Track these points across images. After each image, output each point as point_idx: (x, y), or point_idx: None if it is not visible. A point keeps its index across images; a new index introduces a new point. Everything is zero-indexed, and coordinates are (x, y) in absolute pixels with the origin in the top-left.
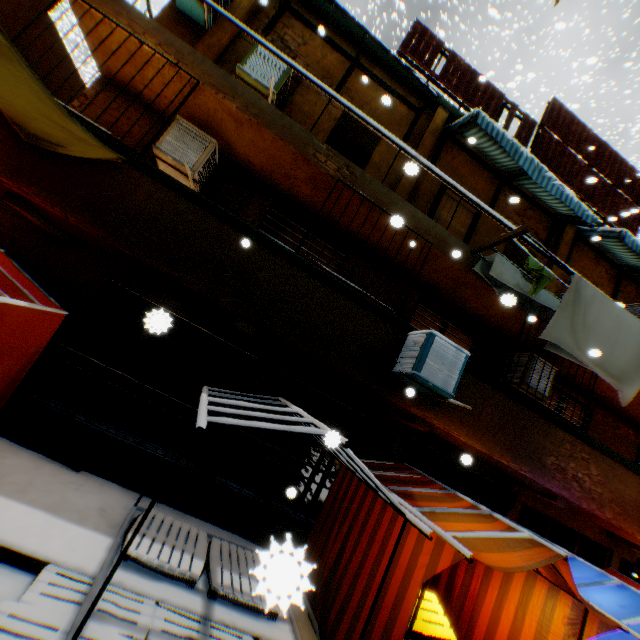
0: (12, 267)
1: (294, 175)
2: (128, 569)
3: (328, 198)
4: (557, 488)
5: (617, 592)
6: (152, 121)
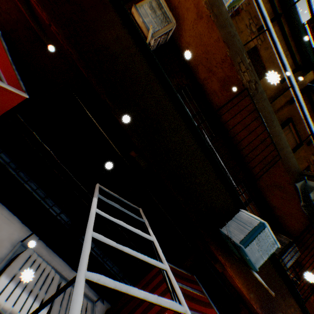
0: None
1: (214, 71)
2: None
3: (234, 98)
4: None
5: None
6: None
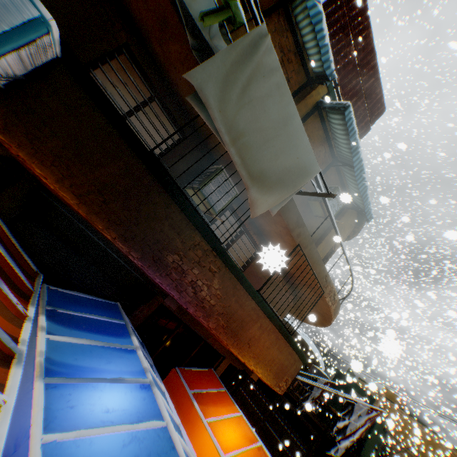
0: None
1: None
2: None
3: None
4: (169, 287)
5: (131, 394)
6: None
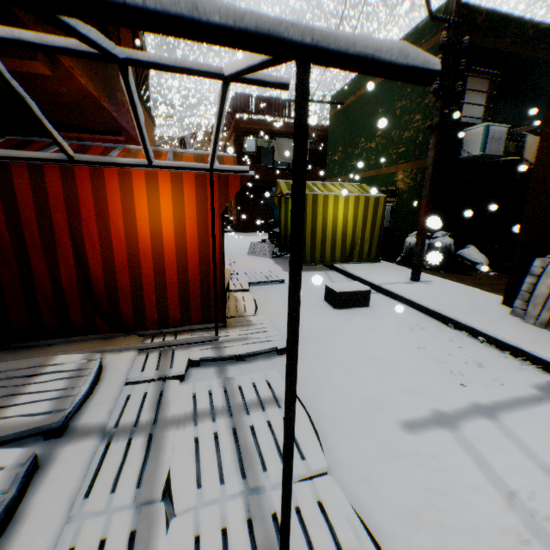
0: None
1: None
2: None
3: None
4: (126, 123)
5: None
6: None
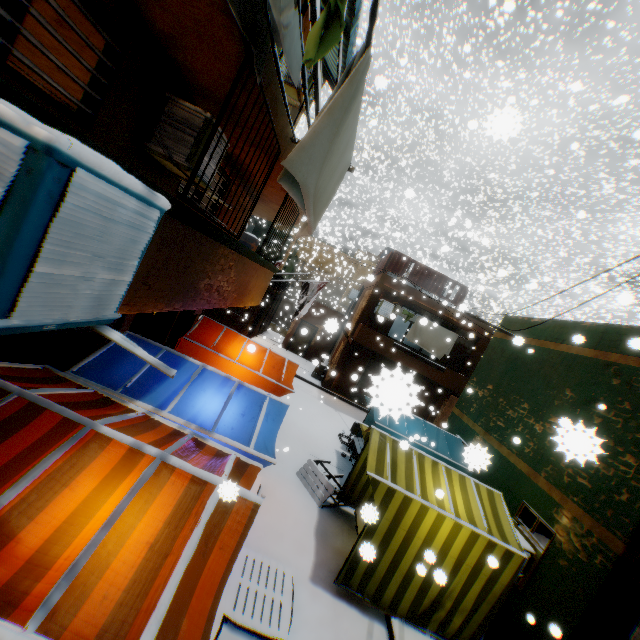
0: None
1: None
2: None
3: None
4: (202, 306)
5: (239, 398)
6: None
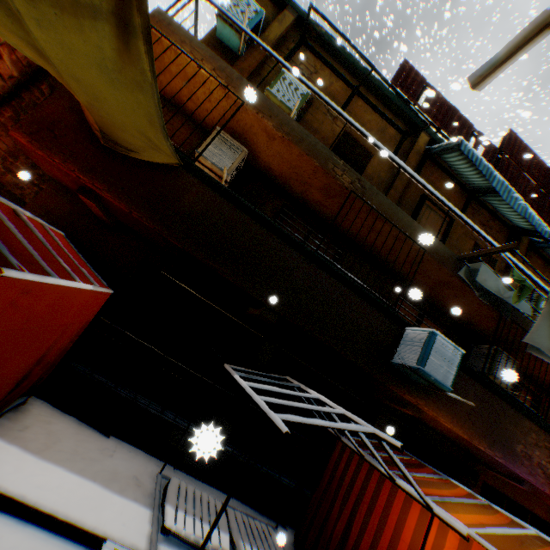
0: (70, 249)
1: (310, 183)
2: (170, 544)
3: (343, 206)
4: (524, 473)
5: None
6: (190, 128)
